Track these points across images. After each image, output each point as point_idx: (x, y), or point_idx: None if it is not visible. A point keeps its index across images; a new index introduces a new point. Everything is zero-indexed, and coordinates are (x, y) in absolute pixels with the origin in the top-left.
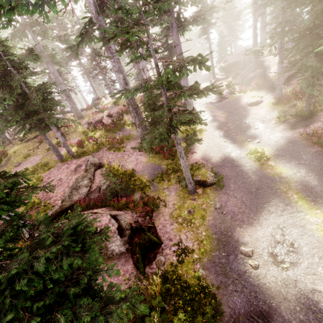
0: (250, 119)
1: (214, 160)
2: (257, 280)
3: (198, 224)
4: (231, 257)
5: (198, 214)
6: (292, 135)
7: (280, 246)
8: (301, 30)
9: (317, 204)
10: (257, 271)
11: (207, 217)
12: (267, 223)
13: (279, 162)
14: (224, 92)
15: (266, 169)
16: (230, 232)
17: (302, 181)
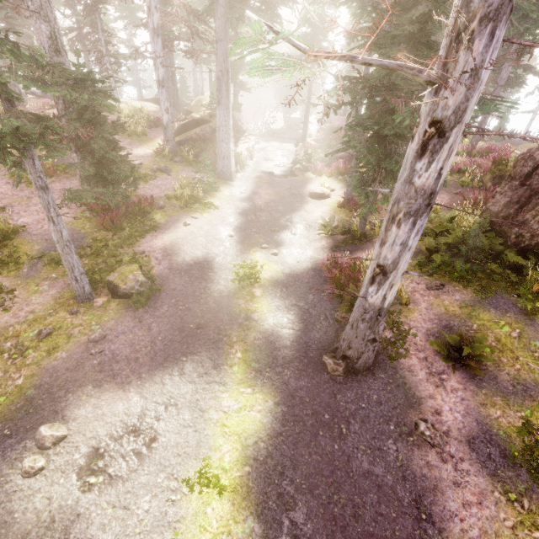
0: (296, 217)
1: (180, 257)
2: (0, 502)
3: (30, 361)
4: (9, 442)
5: (51, 341)
6: (325, 260)
7: (128, 439)
8: (366, 84)
9: (259, 377)
10: (23, 482)
11: (59, 352)
12: (155, 390)
13: (271, 293)
14: (298, 164)
15: (240, 298)
16: (66, 391)
17: (273, 334)
